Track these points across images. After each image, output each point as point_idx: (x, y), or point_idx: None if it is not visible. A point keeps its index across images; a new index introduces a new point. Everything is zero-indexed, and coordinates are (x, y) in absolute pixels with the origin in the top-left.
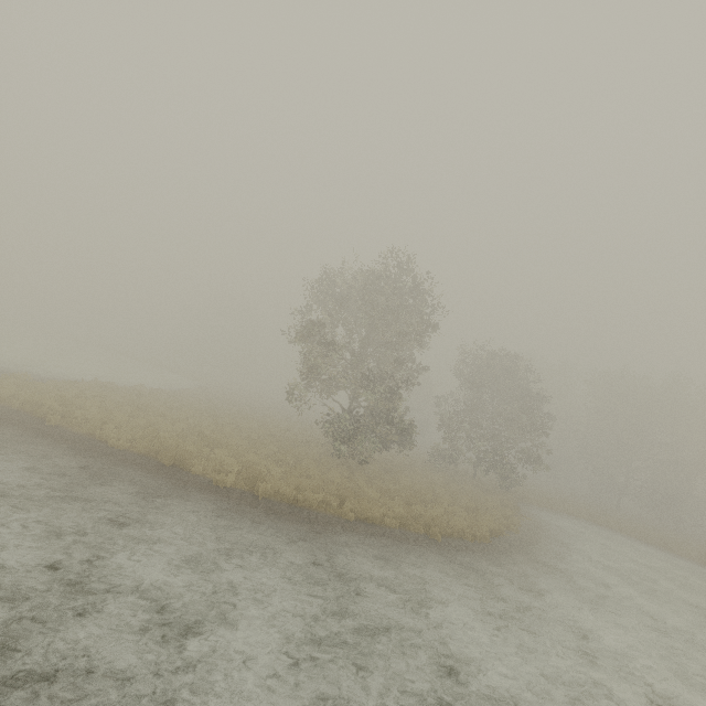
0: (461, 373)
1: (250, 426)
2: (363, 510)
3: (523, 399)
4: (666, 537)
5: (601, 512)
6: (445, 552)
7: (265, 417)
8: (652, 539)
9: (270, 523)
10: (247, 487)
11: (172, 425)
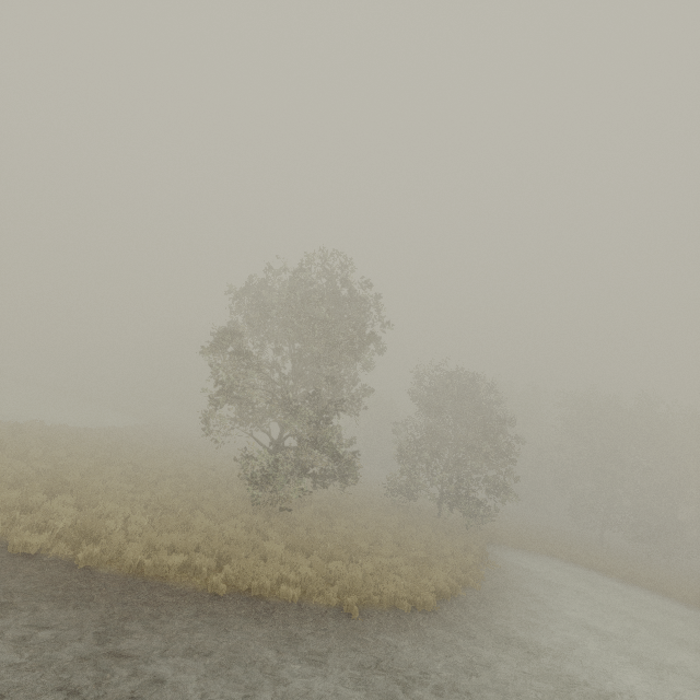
0: (418, 396)
1: (159, 465)
2: (246, 576)
3: (486, 423)
4: (658, 577)
5: (584, 550)
6: (358, 636)
7: (197, 455)
8: (642, 581)
9: (54, 616)
10: (70, 551)
11: (30, 466)
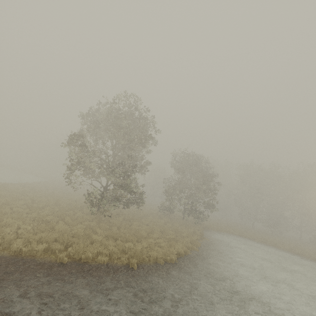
0: (174, 165)
1: (46, 200)
2: (79, 253)
3: (204, 177)
4: (275, 240)
5: (245, 230)
6: (135, 279)
7: (69, 195)
8: (269, 242)
9: None
10: None
11: None
